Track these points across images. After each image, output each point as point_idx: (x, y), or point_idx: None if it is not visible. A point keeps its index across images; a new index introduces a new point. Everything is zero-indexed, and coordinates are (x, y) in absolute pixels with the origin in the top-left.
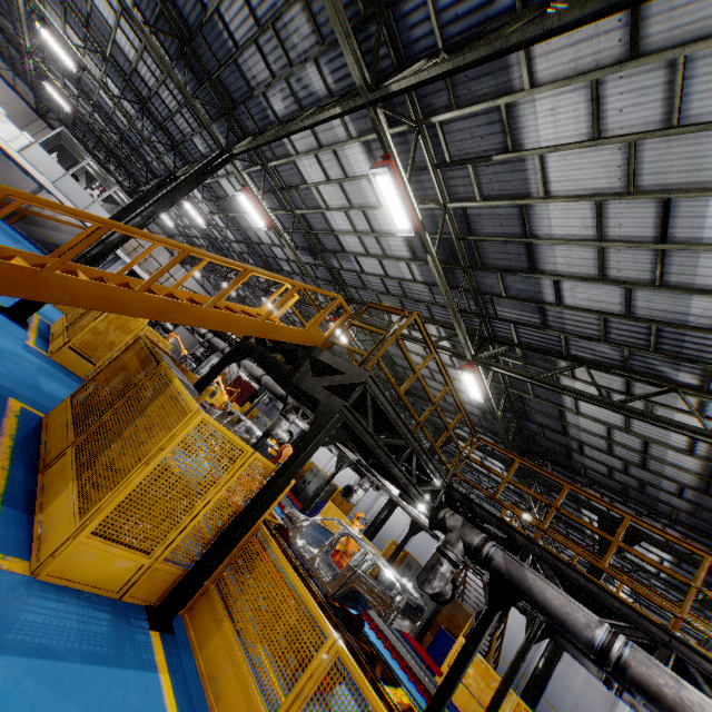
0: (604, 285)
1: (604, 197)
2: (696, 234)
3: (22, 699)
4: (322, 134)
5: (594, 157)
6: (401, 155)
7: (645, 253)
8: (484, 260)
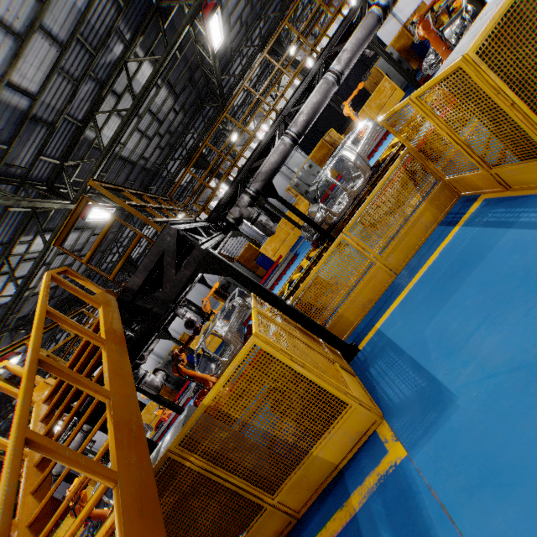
0: (28, 44)
1: None
2: None
3: (443, 350)
4: None
5: None
6: None
7: None
8: None
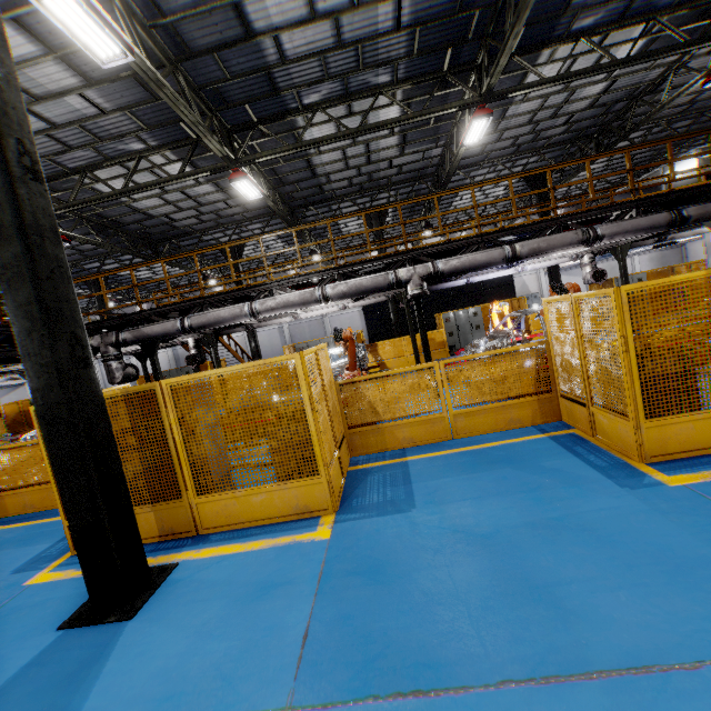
0: None
1: None
2: None
3: None
4: None
5: None
6: None
7: None
8: None
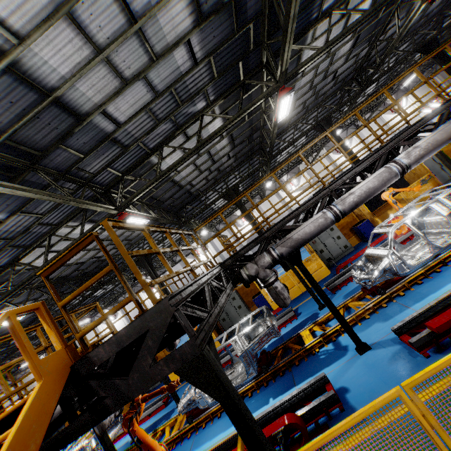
0: (130, 87)
1: (68, 5)
2: None
3: None
4: None
5: None
6: None
7: (132, 40)
8: (37, 147)
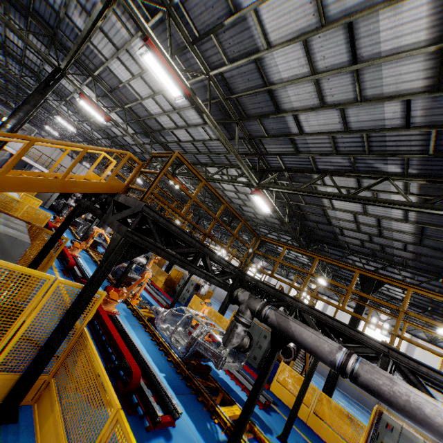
0: (326, 110)
1: (307, 35)
2: (377, 49)
3: None
4: (114, 38)
5: (291, 0)
6: (167, 40)
7: (346, 76)
8: (247, 112)
